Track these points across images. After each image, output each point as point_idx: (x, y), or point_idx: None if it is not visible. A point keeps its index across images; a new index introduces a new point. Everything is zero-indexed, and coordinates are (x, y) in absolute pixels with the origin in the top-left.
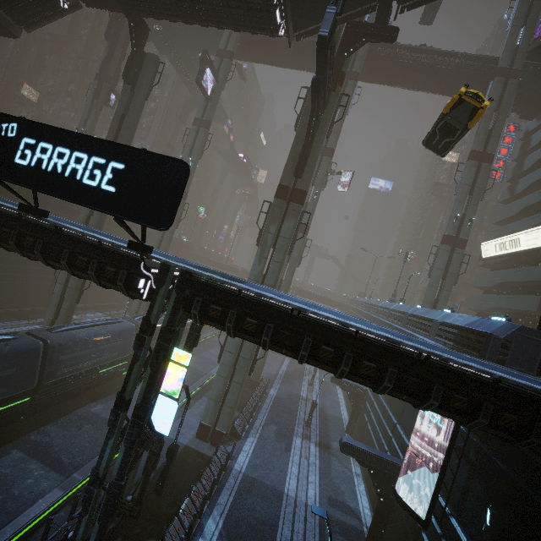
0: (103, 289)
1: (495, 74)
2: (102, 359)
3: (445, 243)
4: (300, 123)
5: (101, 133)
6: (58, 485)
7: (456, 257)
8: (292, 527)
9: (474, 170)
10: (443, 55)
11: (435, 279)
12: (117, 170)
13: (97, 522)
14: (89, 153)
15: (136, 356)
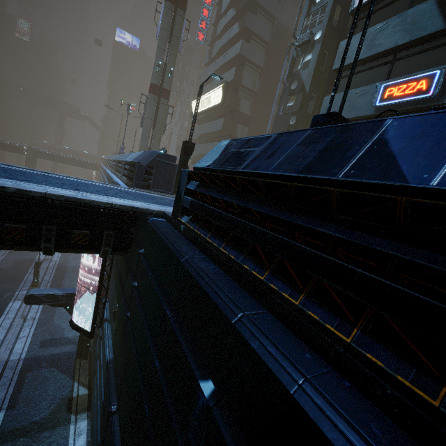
0: None
1: None
2: None
3: (151, 92)
4: None
5: None
6: None
7: (162, 107)
8: None
9: (171, 14)
10: None
11: (147, 128)
12: None
13: None
14: None
15: None
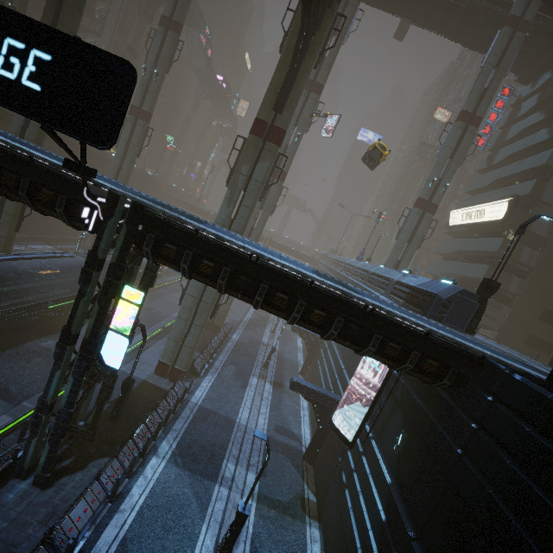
0: (52, 220)
1: (505, 23)
2: (51, 294)
3: (417, 206)
4: (286, 44)
5: (39, 17)
6: (6, 412)
7: (425, 222)
8: (240, 448)
9: (460, 132)
10: None
11: (402, 241)
12: (42, 61)
13: (47, 443)
14: (1, 31)
15: (82, 291)
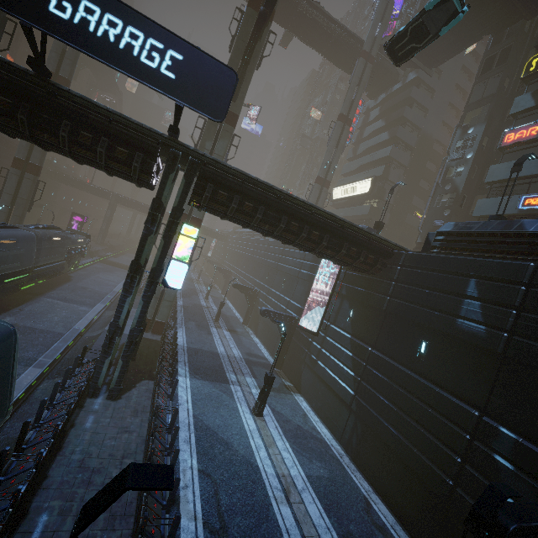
0: None
1: (361, 55)
2: (6, 268)
3: (318, 182)
4: (235, 47)
5: None
6: (31, 366)
7: (323, 194)
8: (231, 367)
9: (340, 129)
10: (331, 20)
11: None
12: (176, 59)
13: (121, 360)
14: (145, 33)
15: (149, 230)
